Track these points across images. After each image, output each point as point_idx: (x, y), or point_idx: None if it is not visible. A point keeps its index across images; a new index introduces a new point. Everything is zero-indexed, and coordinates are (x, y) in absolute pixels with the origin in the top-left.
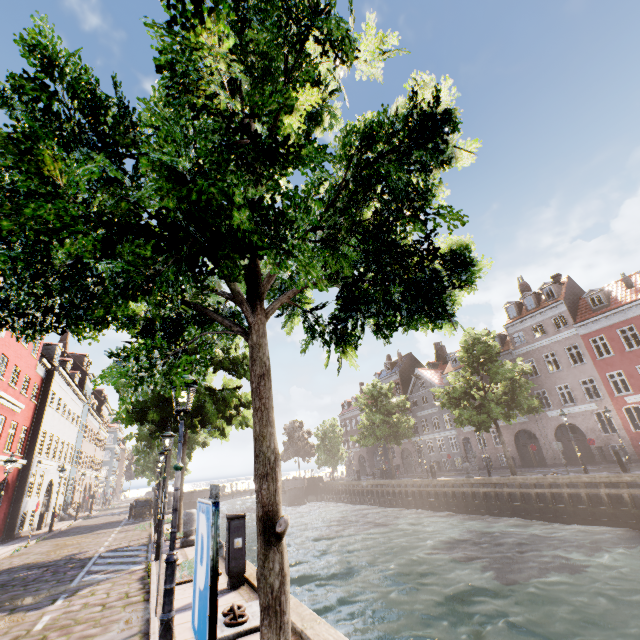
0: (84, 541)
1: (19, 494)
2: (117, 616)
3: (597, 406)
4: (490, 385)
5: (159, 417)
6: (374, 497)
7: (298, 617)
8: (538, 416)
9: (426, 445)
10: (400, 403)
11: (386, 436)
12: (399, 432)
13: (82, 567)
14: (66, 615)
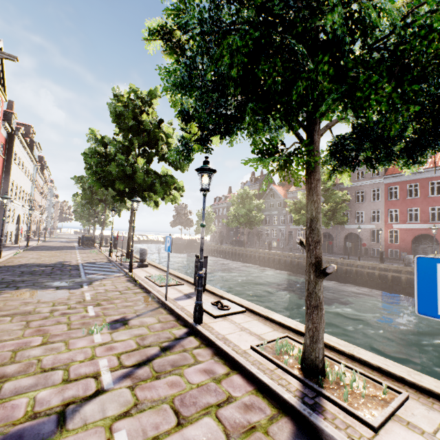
0: (60, 255)
1: (1, 220)
2: (135, 298)
3: (375, 227)
4: (322, 204)
5: (122, 187)
6: (229, 255)
7: (259, 310)
8: (339, 226)
9: (265, 232)
10: (259, 205)
11: (245, 223)
12: (253, 222)
13: (78, 270)
14: (100, 294)
